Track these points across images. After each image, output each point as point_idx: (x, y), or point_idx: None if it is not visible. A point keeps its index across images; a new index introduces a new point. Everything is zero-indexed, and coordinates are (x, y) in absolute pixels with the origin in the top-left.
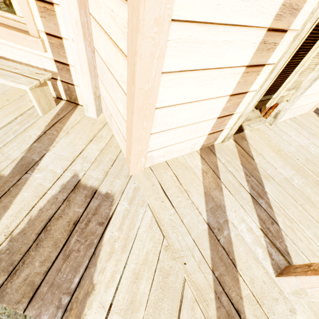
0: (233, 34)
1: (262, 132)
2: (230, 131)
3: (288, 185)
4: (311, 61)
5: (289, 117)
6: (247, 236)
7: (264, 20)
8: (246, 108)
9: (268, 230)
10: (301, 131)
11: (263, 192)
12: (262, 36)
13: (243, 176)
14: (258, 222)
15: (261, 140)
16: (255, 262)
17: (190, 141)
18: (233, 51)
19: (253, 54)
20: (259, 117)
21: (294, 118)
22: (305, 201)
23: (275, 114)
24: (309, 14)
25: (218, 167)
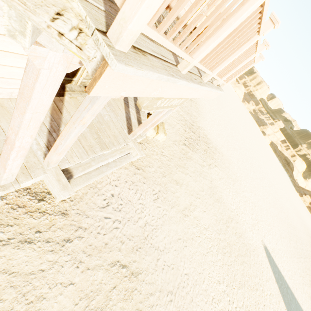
0: (9, 39)
1: (79, 101)
2: None
3: None
4: None
5: None
6: (35, 146)
7: None
8: None
9: (50, 146)
10: (107, 107)
11: (58, 130)
12: None
13: (49, 120)
14: (46, 141)
15: (75, 105)
16: (34, 156)
17: (4, 89)
18: (14, 47)
19: None
20: (82, 92)
21: None
22: (83, 138)
23: None
24: None
25: None
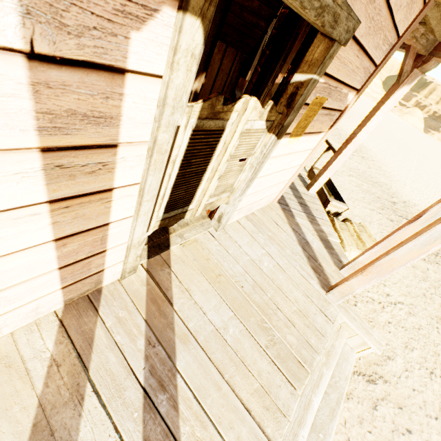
0: None
1: (201, 245)
2: (124, 265)
3: (217, 344)
4: (228, 164)
5: (244, 215)
6: None
7: (1, 138)
8: (132, 238)
9: None
10: (257, 235)
11: (171, 374)
12: (36, 159)
13: (142, 347)
14: None
15: (196, 262)
16: None
17: (7, 315)
18: None
19: (48, 185)
20: (203, 218)
21: (252, 214)
22: (237, 368)
23: (219, 217)
24: (153, 120)
25: (94, 340)
